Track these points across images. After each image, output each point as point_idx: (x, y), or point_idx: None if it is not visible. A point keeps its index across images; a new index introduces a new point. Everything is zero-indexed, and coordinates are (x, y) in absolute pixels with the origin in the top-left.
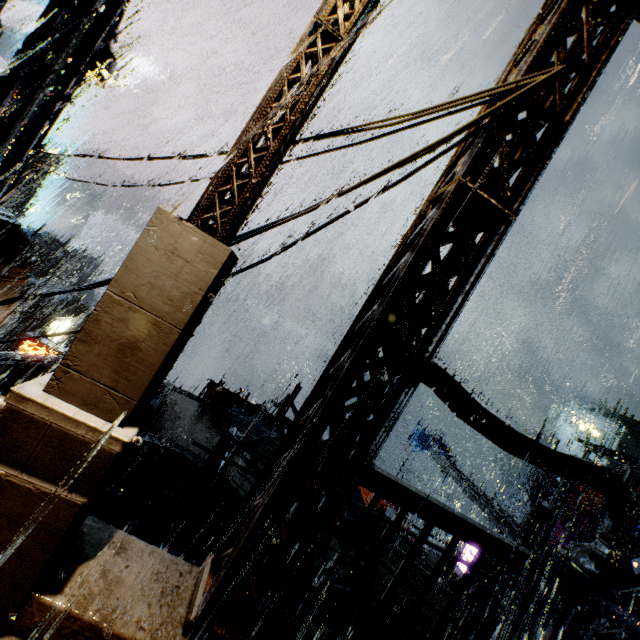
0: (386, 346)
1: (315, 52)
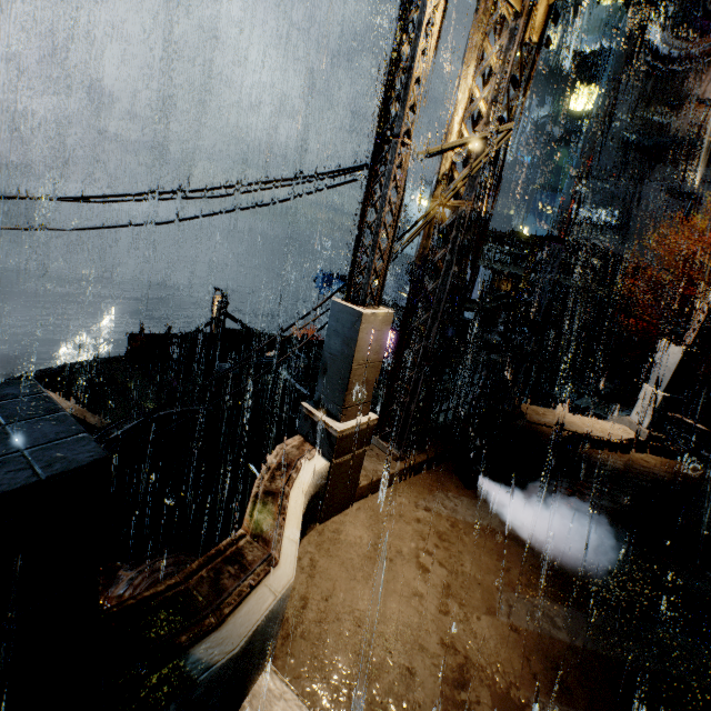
0: (427, 298)
1: (400, 160)
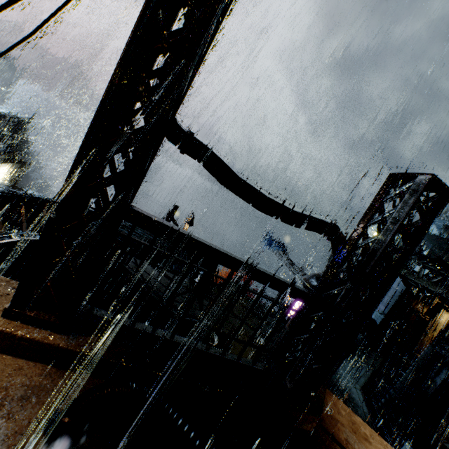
0: None
1: None
